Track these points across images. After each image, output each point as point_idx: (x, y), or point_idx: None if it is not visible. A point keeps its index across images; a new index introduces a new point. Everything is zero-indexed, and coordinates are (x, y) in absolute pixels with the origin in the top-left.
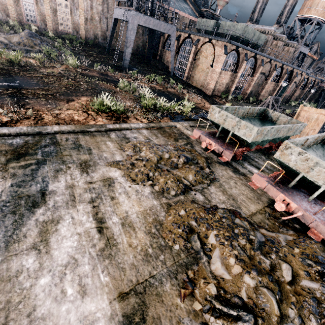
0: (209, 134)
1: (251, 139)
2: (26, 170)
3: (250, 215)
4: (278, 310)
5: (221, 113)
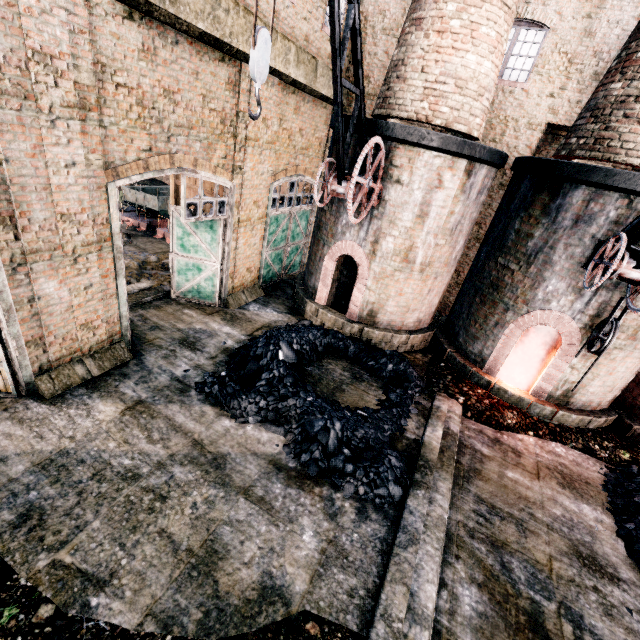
0: (129, 214)
1: (158, 208)
2: None
3: (154, 253)
4: (137, 265)
5: (132, 192)
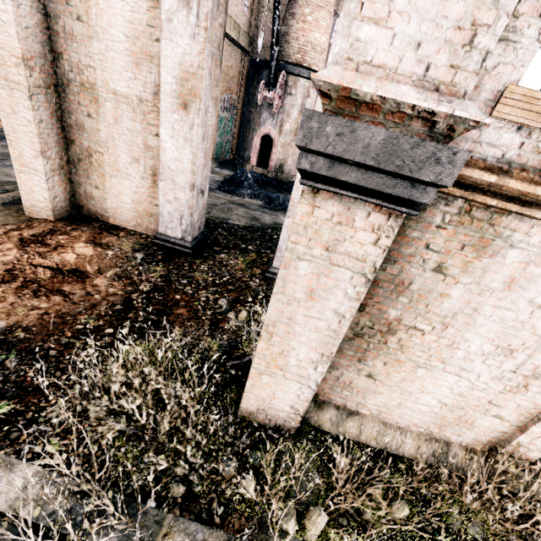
0: None
1: None
2: (3, 141)
3: None
4: None
5: None
